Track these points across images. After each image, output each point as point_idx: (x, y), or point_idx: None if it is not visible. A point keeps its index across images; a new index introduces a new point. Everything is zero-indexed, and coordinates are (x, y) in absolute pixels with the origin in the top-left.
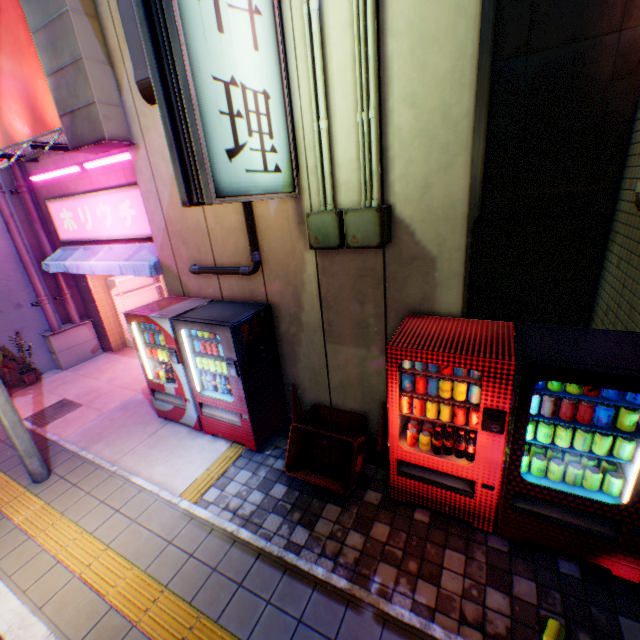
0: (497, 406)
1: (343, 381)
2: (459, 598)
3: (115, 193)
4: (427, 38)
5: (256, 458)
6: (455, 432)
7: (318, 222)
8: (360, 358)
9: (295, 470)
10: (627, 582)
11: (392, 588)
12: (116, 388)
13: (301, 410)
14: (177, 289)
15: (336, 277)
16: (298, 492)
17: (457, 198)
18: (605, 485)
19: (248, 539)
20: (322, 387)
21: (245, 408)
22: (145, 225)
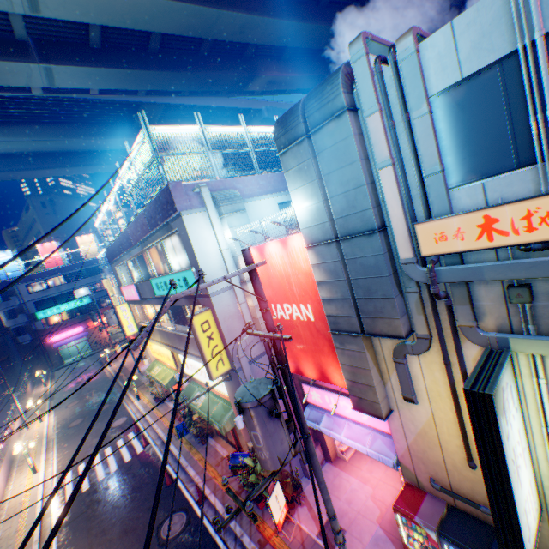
0: None
1: None
2: None
3: None
4: None
5: None
6: None
7: None
8: None
9: None
10: None
11: None
12: (357, 514)
13: None
14: (411, 479)
15: None
16: None
17: None
18: None
19: None
20: None
21: None
22: (378, 424)
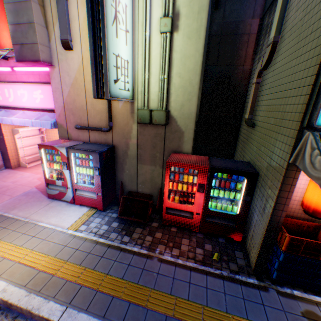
0: (202, 182)
1: (144, 180)
2: (187, 252)
3: (32, 85)
4: (186, 56)
5: (103, 213)
6: (188, 195)
7: (142, 113)
8: (152, 170)
9: (123, 216)
10: (238, 242)
11: (164, 251)
12: (18, 186)
13: (124, 193)
14: (65, 136)
15: (145, 136)
16: (124, 224)
17: (192, 111)
18: (233, 209)
19: (103, 241)
20: (134, 183)
21: (100, 190)
22: (48, 103)
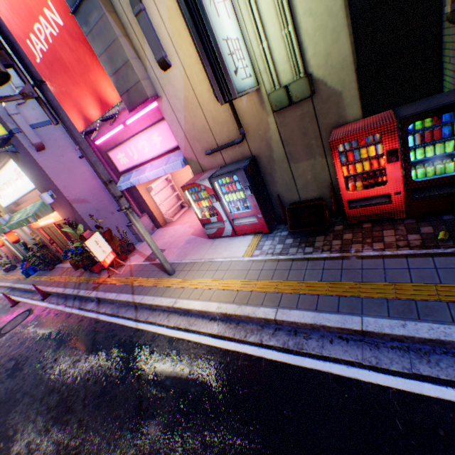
0: (392, 148)
1: (304, 183)
2: (394, 242)
3: (147, 132)
4: None
5: (270, 236)
6: (374, 175)
7: (275, 97)
8: (311, 166)
9: (294, 230)
10: None
11: (361, 249)
12: (177, 238)
13: (285, 208)
14: (198, 170)
15: (288, 126)
16: (299, 238)
17: (345, 55)
18: None
19: (284, 258)
20: (293, 192)
21: (258, 211)
22: (168, 143)
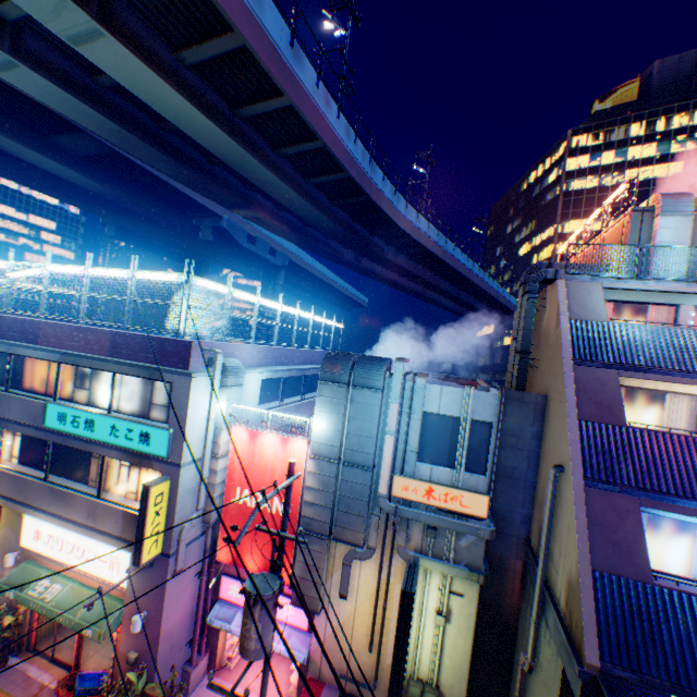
0: None
1: None
2: None
3: (284, 597)
4: (456, 643)
5: None
6: None
7: (413, 688)
8: None
9: None
10: None
11: None
12: None
13: None
14: (315, 671)
15: None
16: None
17: (462, 692)
18: None
19: None
20: None
21: None
22: (298, 620)
